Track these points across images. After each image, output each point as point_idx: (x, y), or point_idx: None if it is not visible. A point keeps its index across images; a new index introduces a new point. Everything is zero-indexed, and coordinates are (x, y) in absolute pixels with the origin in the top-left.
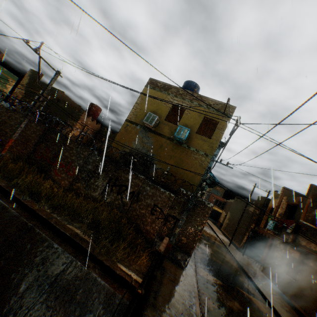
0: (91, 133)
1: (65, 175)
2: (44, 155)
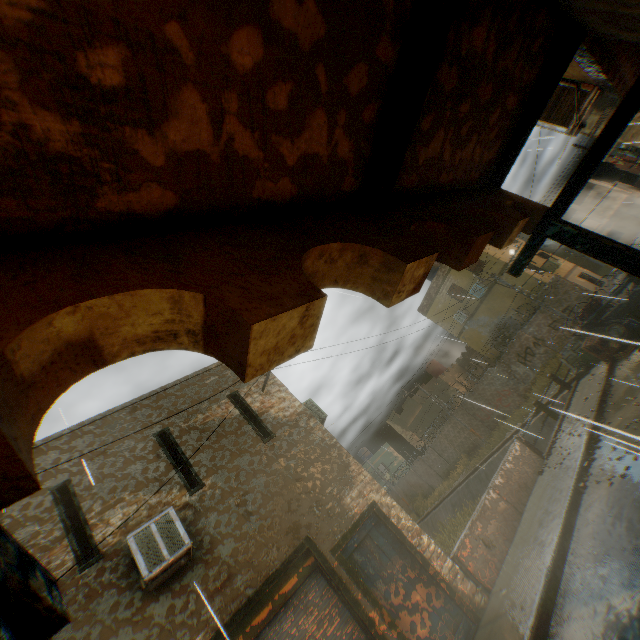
0: (464, 375)
1: (509, 399)
2: (487, 414)
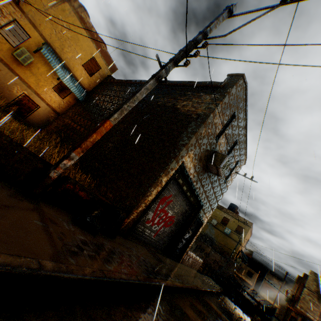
0: None
1: None
2: None
